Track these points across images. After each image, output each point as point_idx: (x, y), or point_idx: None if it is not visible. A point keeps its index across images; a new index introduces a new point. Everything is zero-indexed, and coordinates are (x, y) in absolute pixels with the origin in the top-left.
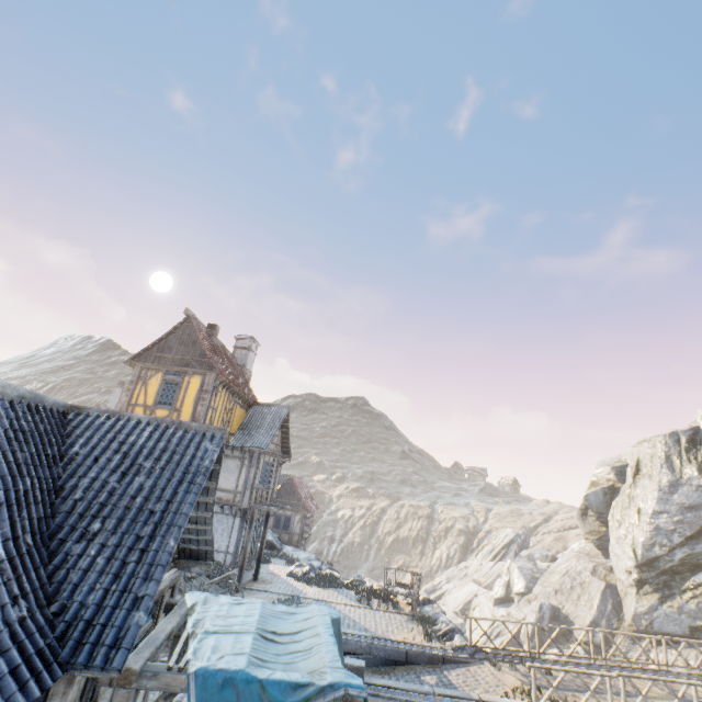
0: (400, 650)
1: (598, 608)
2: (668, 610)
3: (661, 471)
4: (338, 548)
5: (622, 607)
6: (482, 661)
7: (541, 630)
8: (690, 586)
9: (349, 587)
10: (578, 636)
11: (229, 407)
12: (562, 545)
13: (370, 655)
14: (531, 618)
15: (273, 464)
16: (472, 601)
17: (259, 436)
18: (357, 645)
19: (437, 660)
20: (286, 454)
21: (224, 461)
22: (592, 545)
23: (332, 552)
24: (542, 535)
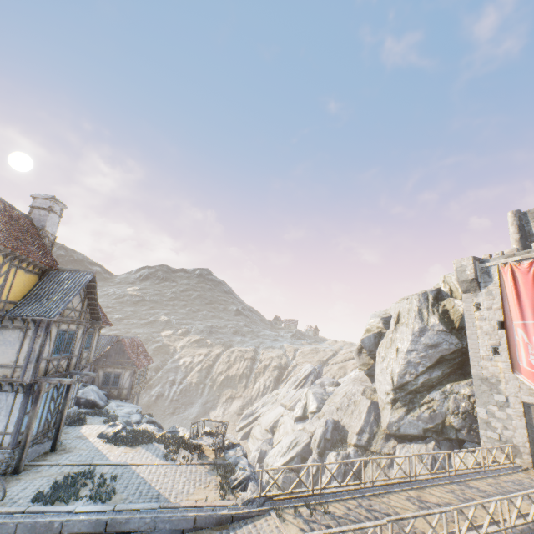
0: (189, 518)
1: (365, 419)
2: (411, 419)
3: (415, 320)
4: (178, 389)
5: (380, 417)
6: (269, 512)
7: (325, 439)
8: (426, 401)
9: (160, 441)
10: (350, 441)
11: (0, 271)
12: (343, 372)
13: (154, 530)
14: (319, 431)
15: (77, 332)
16: (279, 420)
17: (49, 303)
18: (140, 523)
19: (226, 520)
20: (96, 320)
21: (1, 333)
22: (364, 373)
23: (173, 393)
24: (331, 366)
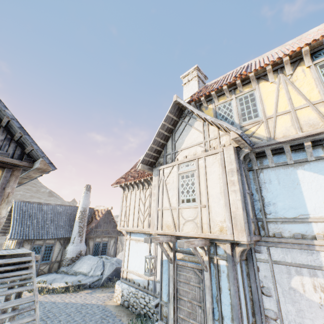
0: None
1: None
2: None
3: None
4: None
5: None
6: None
7: None
8: None
9: None
10: None
11: None
12: None
13: None
14: None
15: None
16: None
17: None
18: None
19: None
20: None
21: None
22: None
23: None
24: None
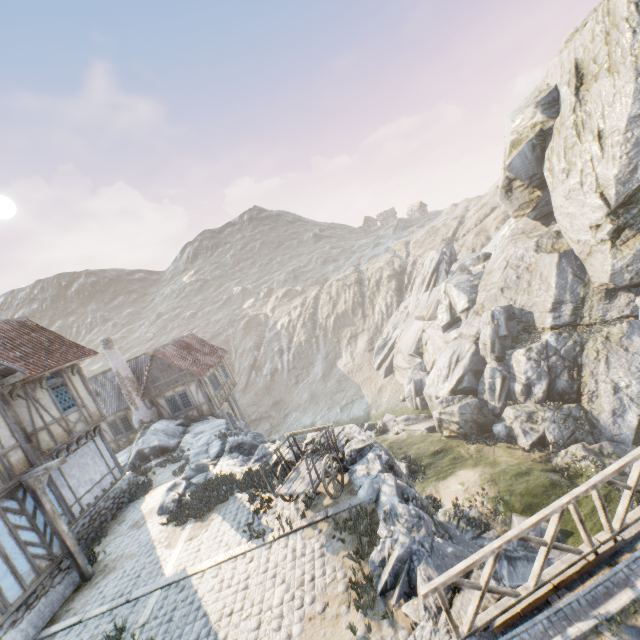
0: None
1: (557, 285)
2: None
3: (637, 40)
4: (290, 357)
5: (585, 270)
6: None
7: (500, 337)
8: None
9: (242, 489)
10: (542, 325)
11: None
12: (484, 237)
13: None
14: (486, 332)
15: None
16: (422, 338)
17: None
18: None
19: None
20: (10, 376)
21: None
22: (526, 220)
23: (286, 362)
24: (463, 239)
